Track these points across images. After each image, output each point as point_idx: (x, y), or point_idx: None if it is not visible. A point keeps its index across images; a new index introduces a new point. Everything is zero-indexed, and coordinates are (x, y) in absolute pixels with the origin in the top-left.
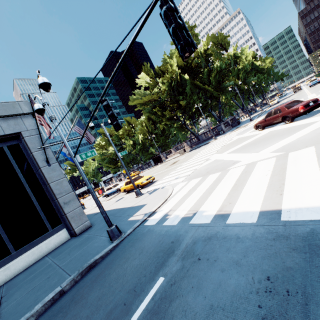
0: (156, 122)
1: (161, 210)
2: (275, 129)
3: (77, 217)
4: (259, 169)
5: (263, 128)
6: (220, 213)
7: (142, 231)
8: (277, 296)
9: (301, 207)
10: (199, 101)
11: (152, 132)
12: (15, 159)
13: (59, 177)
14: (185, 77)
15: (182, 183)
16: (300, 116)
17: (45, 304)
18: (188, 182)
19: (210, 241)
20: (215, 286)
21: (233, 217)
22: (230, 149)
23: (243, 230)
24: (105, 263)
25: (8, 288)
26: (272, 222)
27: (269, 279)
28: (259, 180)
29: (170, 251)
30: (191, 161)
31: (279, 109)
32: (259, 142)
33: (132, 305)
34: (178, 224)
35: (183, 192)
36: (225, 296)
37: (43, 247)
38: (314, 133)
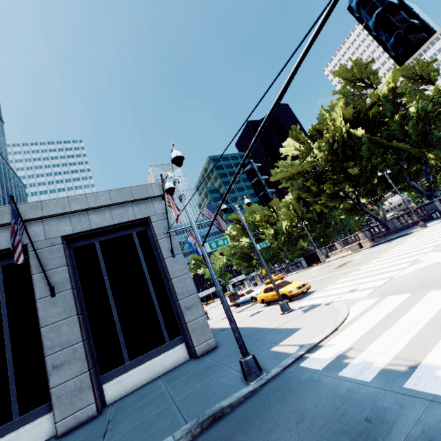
0: (309, 203)
1: (330, 344)
2: None
3: (199, 330)
4: None
5: None
6: None
7: (298, 377)
8: None
9: None
10: (385, 166)
11: (302, 217)
12: (141, 247)
13: (182, 272)
14: (356, 134)
15: (367, 301)
16: None
17: None
18: (379, 299)
19: None
20: None
21: None
22: None
23: None
24: (237, 419)
25: (117, 411)
26: None
27: None
28: None
29: (366, 440)
30: (378, 264)
31: None
32: None
33: None
34: (373, 381)
35: (373, 318)
36: None
37: (158, 364)
38: None
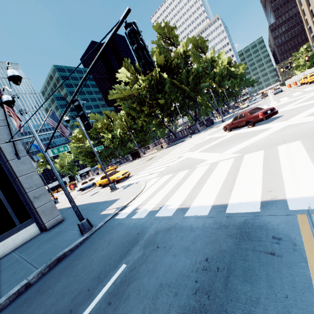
0: (135, 118)
1: (132, 204)
2: (240, 132)
3: (48, 211)
4: (220, 168)
5: (231, 130)
6: (182, 207)
7: (112, 224)
8: (210, 273)
9: (242, 202)
10: (177, 100)
11: (131, 127)
12: None
13: (29, 171)
14: (164, 76)
15: (155, 179)
16: (261, 122)
17: (10, 297)
18: (160, 178)
19: (169, 231)
20: (167, 268)
21: (191, 211)
22: (201, 148)
23: (197, 222)
24: (74, 255)
25: None
26: (219, 214)
27: (207, 260)
28: (218, 178)
29: (134, 242)
30: (166, 158)
31: (243, 114)
32: (225, 143)
33: (95, 290)
34: (145, 217)
35: (154, 188)
36: (172, 275)
37: (10, 243)
38: (266, 138)
